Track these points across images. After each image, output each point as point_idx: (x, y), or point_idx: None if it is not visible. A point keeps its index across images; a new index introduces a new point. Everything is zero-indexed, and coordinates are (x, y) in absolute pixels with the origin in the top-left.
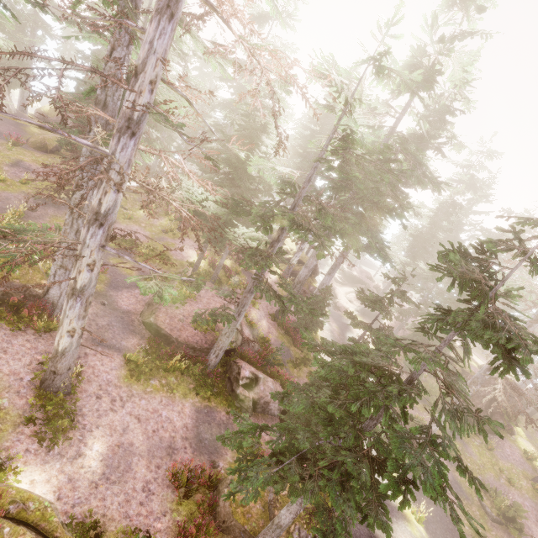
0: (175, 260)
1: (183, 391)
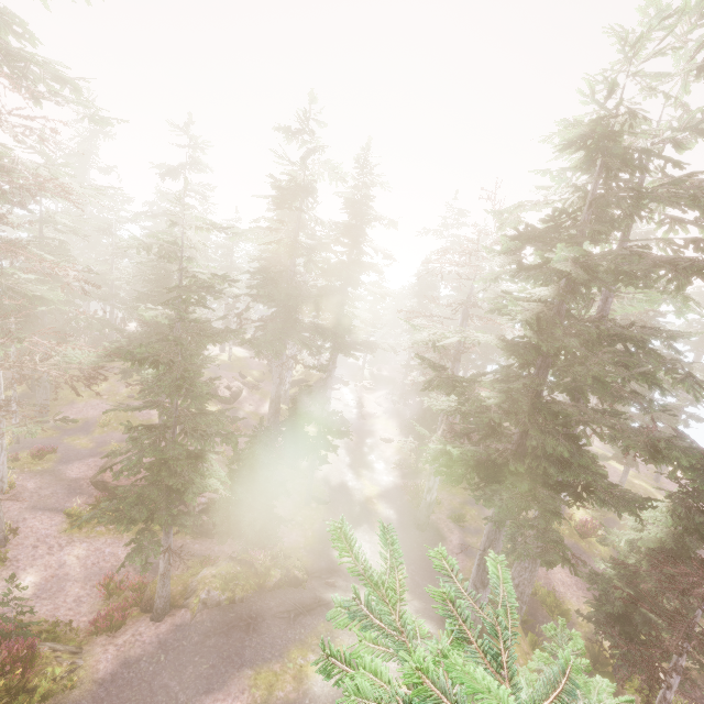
0: (141, 421)
1: (134, 531)
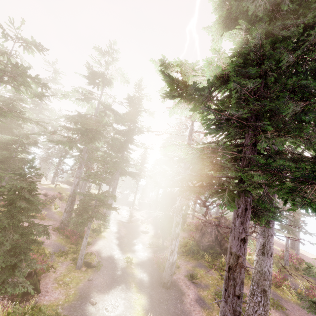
0: None
1: None
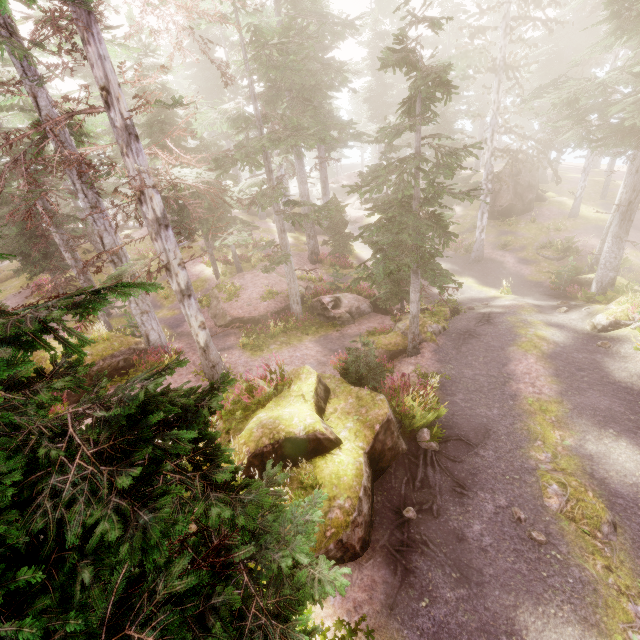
0: (193, 282)
1: (296, 340)
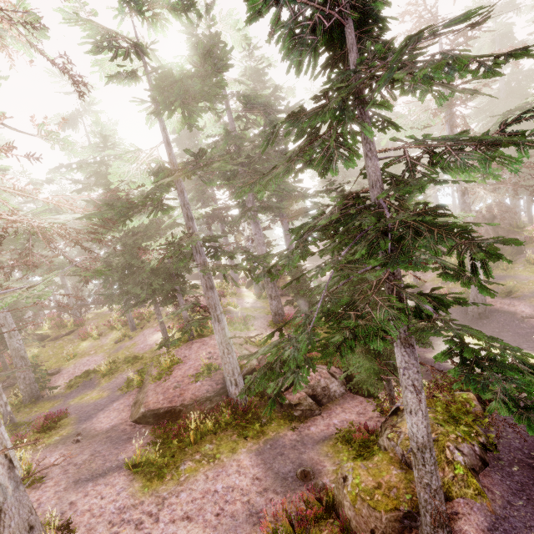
0: (143, 353)
1: (228, 448)
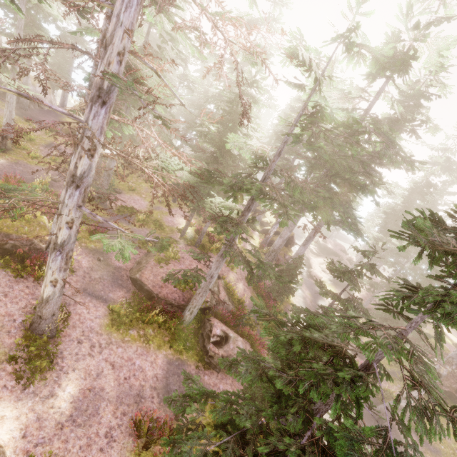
0: (166, 226)
1: (158, 342)
